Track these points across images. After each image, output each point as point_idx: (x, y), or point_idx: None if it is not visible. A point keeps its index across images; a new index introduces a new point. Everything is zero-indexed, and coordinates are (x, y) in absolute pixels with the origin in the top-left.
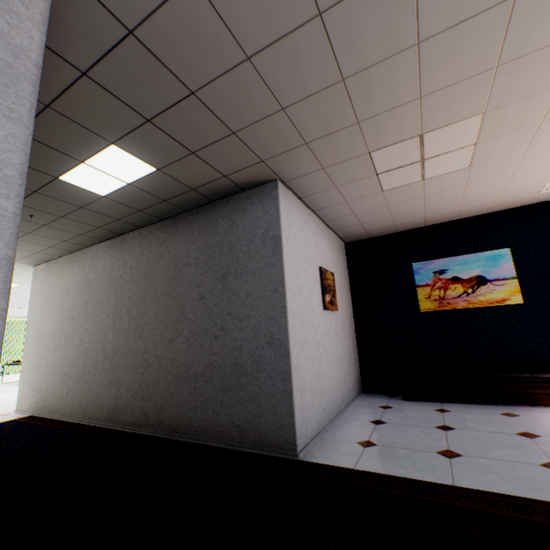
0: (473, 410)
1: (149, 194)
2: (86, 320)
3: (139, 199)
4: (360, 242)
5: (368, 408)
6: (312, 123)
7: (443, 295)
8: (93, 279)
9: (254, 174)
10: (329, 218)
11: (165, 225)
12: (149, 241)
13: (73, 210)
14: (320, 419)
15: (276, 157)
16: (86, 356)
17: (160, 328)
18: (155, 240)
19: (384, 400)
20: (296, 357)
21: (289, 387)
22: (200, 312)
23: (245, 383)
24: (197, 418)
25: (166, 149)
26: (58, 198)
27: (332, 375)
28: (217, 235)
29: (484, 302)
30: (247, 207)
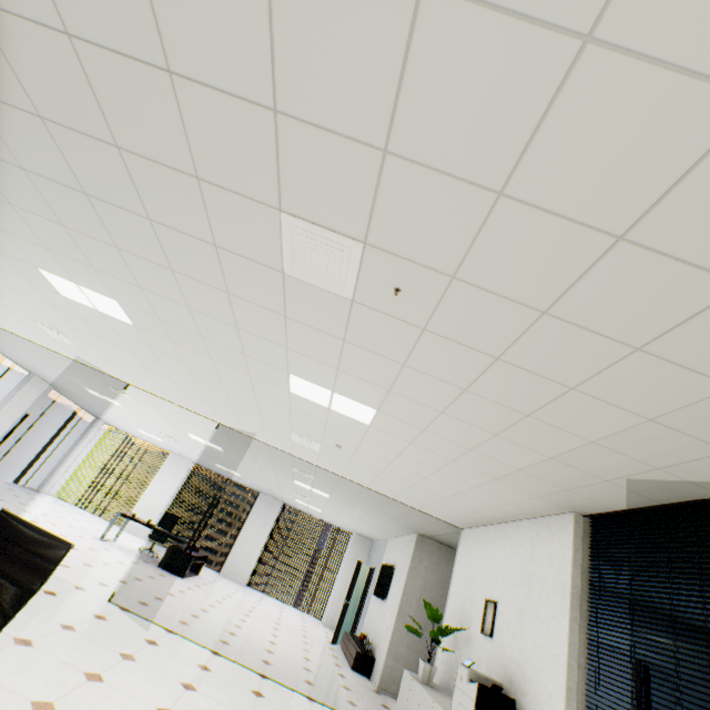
0: None
1: None
2: None
3: None
4: None
5: None
6: None
7: None
8: None
9: None
10: None
11: None
12: None
13: None
14: None
15: None
16: None
17: None
18: None
19: None
20: None
21: None
22: None
23: None
24: None
25: None
26: None
27: None
28: None
29: None
30: None
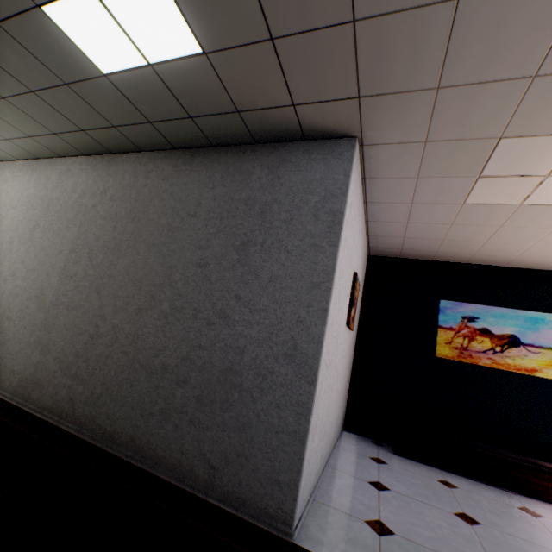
0: (483, 492)
1: (172, 97)
2: (27, 250)
3: (155, 101)
4: (386, 259)
5: (358, 457)
6: (475, 49)
7: (466, 345)
8: (54, 199)
9: (334, 116)
10: (376, 218)
11: (176, 156)
12: (147, 171)
13: (52, 86)
14: (316, 471)
15: (381, 97)
16: (12, 296)
17: (129, 289)
18: (157, 172)
19: (372, 449)
20: (320, 384)
21: (303, 427)
22: (195, 283)
23: (235, 402)
24: (148, 430)
25: (235, 12)
26: (32, 52)
27: (333, 410)
28: (248, 188)
29: (511, 366)
30: (303, 163)
